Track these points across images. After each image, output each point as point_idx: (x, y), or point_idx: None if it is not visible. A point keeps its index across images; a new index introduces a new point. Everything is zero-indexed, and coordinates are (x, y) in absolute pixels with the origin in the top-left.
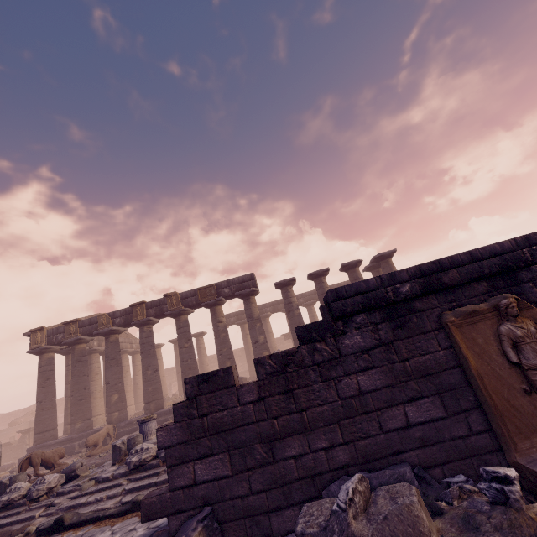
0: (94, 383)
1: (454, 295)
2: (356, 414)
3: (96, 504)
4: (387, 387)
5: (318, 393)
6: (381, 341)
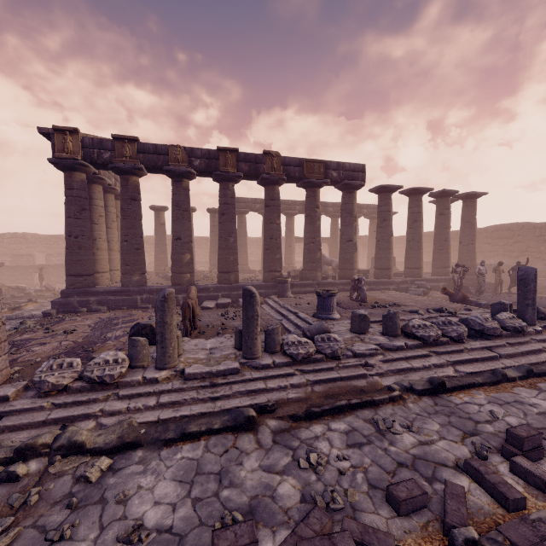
0: (110, 231)
1: None
2: None
3: (431, 371)
4: None
5: None
6: None
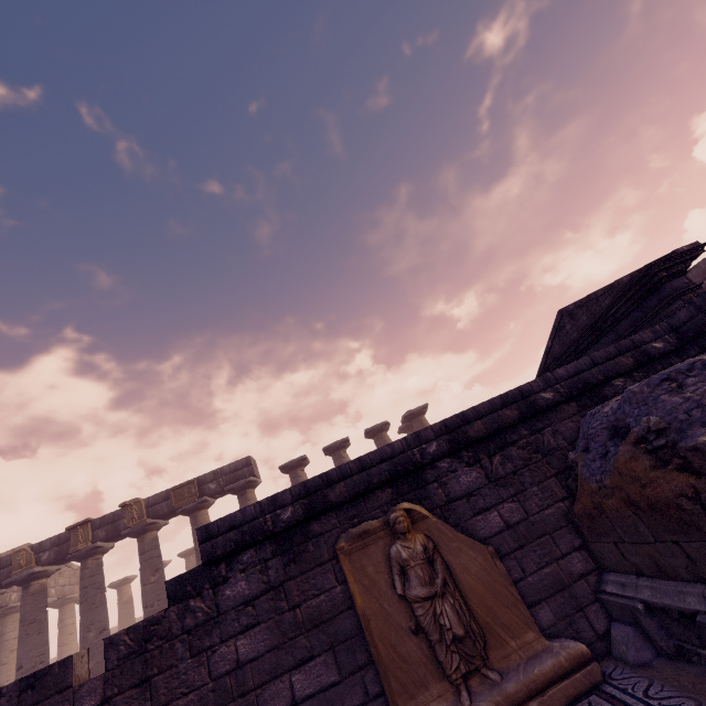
0: (5, 667)
1: (356, 509)
2: (229, 700)
3: None
4: (272, 650)
5: (184, 677)
6: (270, 585)
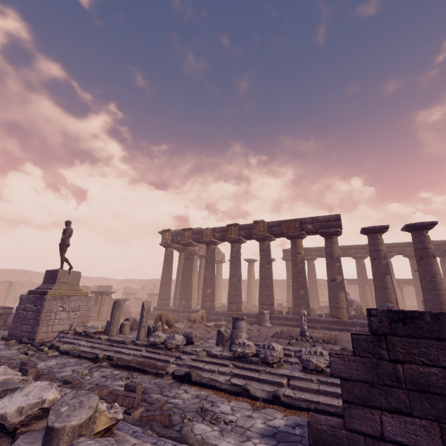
0: (193, 276)
1: None
2: None
3: (211, 373)
4: None
5: None
6: None
